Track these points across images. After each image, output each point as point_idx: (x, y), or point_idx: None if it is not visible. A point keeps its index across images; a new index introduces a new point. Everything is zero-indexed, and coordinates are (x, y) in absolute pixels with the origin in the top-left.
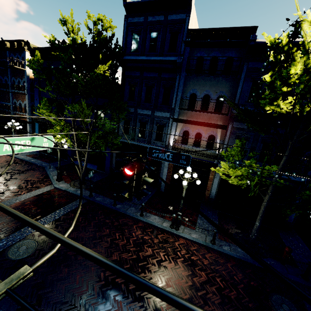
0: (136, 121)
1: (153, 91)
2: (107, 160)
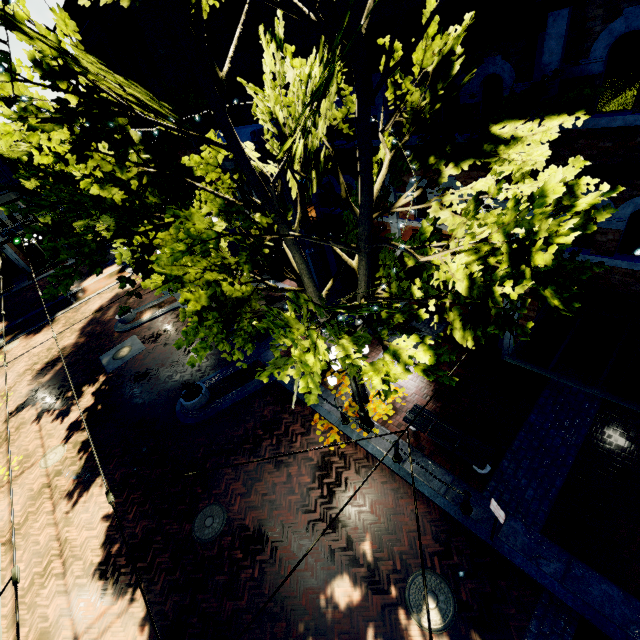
0: None
1: None
2: None
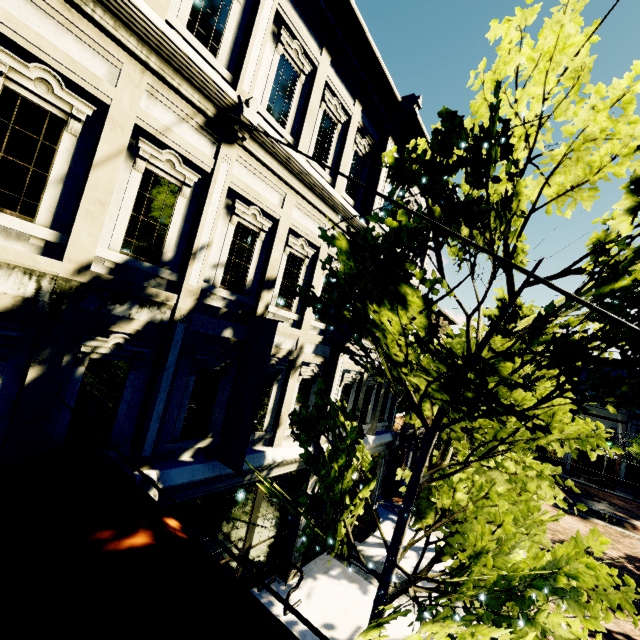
0: None
1: None
2: None
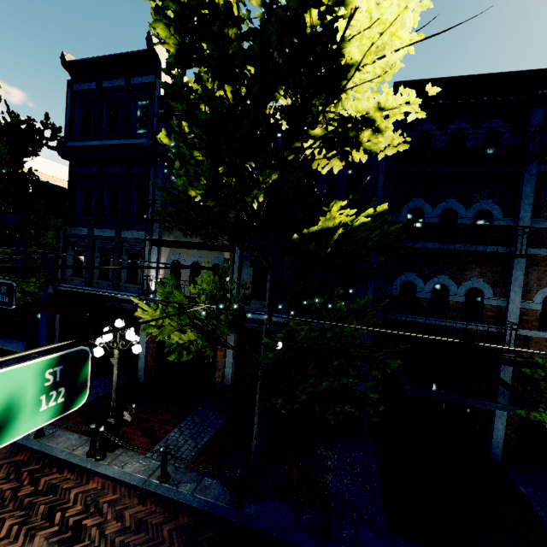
0: (92, 250)
1: (121, 197)
2: (42, 329)
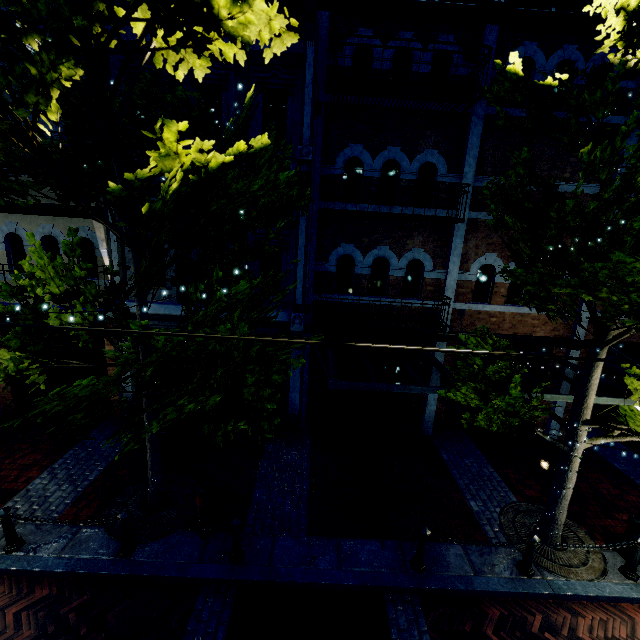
0: None
1: None
2: None
